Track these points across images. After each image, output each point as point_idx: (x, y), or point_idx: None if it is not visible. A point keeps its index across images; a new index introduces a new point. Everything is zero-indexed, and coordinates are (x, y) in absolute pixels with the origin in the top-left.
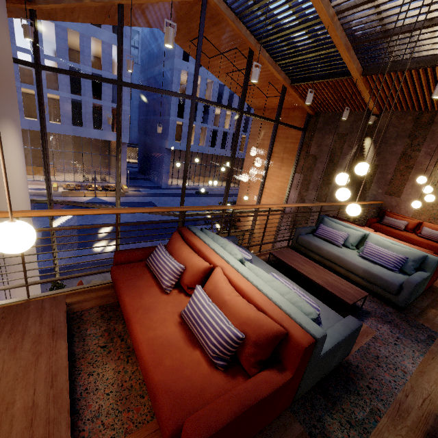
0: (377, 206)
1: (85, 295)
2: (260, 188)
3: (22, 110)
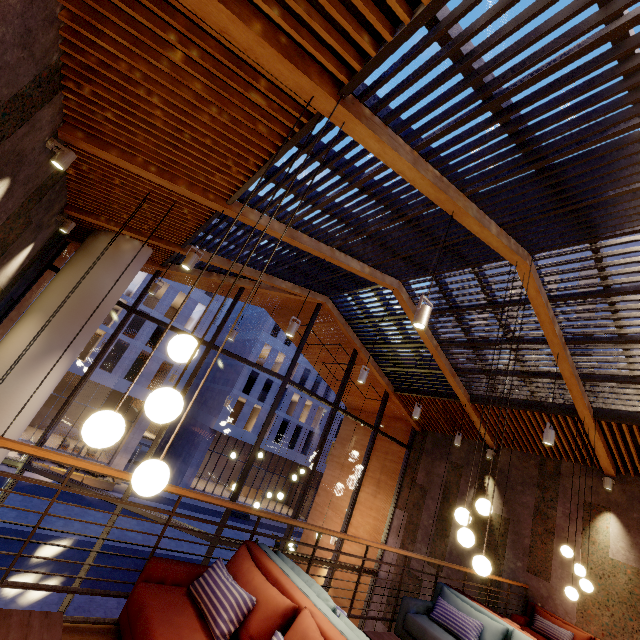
0: (521, 592)
1: (67, 635)
2: (344, 521)
3: None
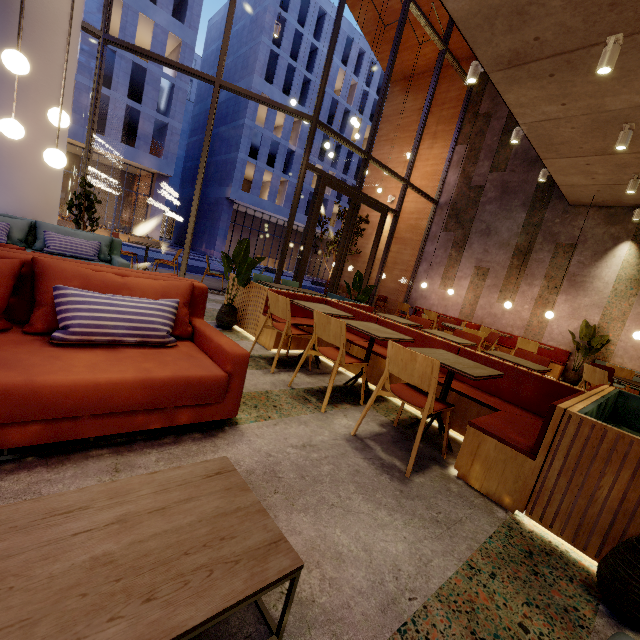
0: None
1: None
2: (414, 146)
3: None
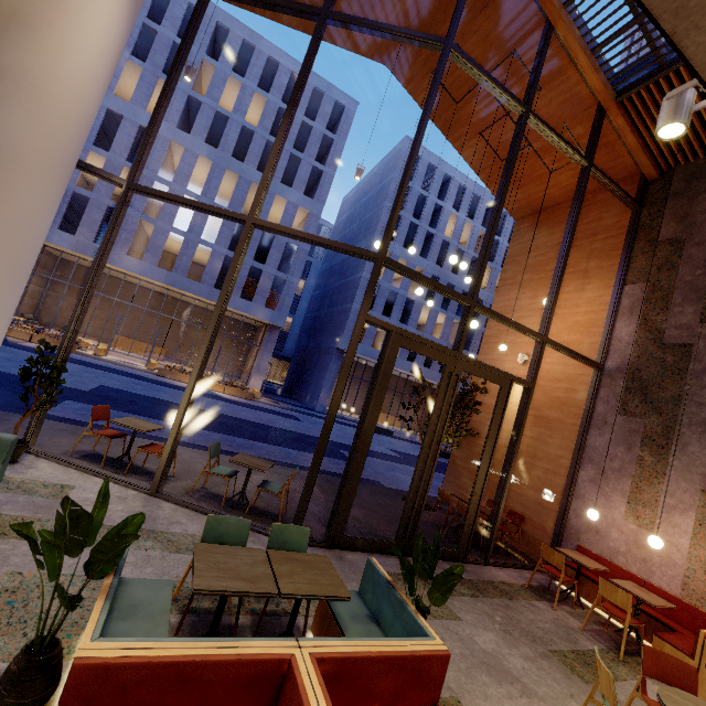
0: None
1: None
2: (551, 287)
3: (158, 256)
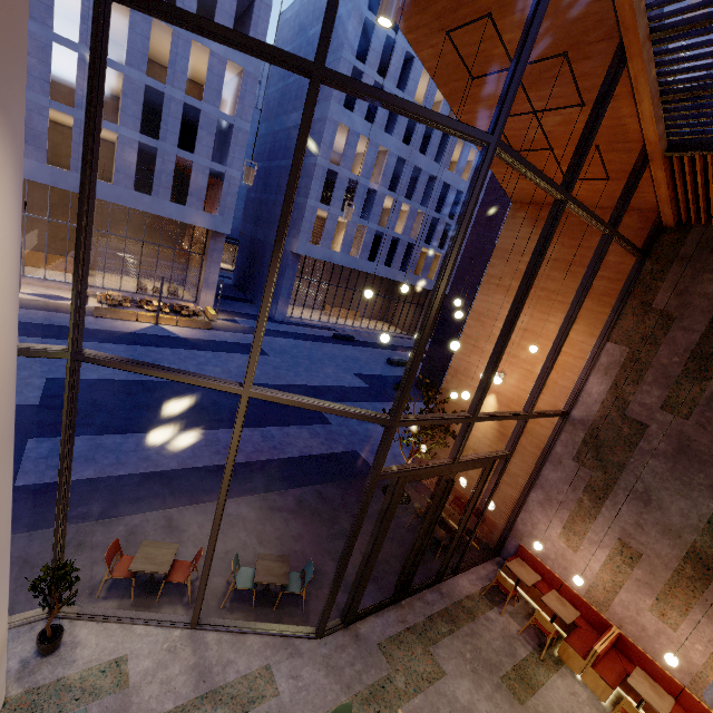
0: None
1: None
2: (544, 367)
3: (44, 149)
